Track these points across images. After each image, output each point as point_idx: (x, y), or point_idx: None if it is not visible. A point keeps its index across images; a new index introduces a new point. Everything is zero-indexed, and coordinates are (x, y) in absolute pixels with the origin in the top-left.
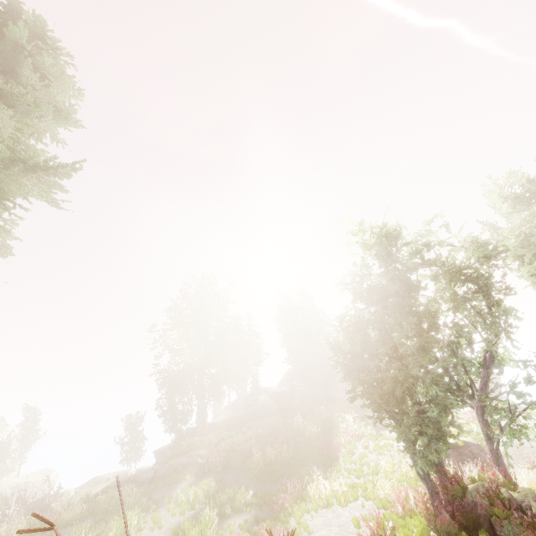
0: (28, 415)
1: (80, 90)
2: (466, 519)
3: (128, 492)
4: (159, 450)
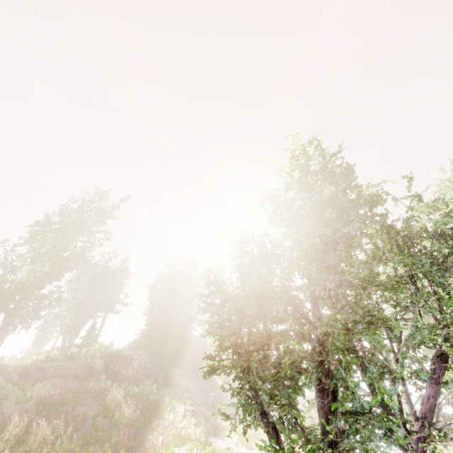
0: None
1: None
2: None
3: None
4: None
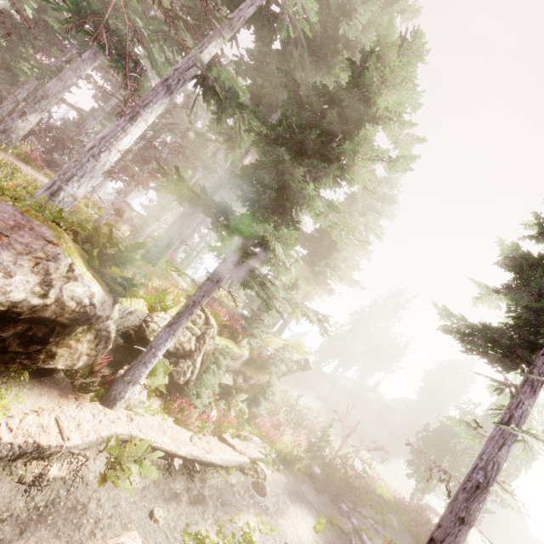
0: None
1: (395, 215)
2: (409, 514)
3: None
4: None
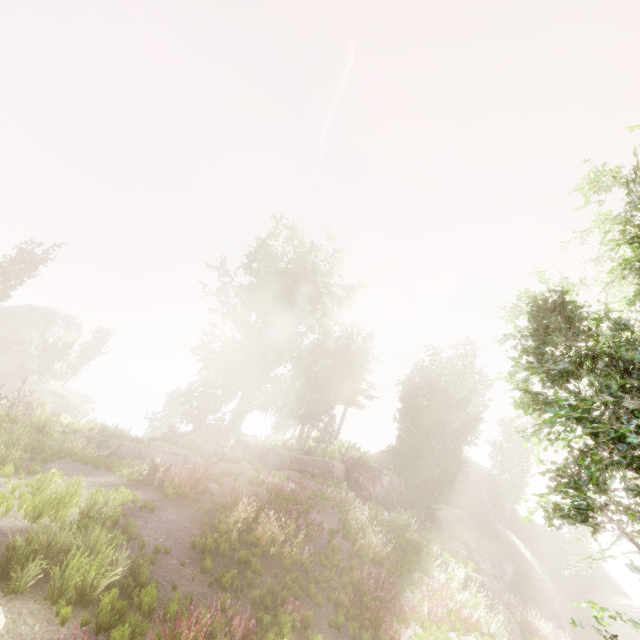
0: (99, 334)
1: None
2: None
3: (64, 444)
4: (170, 434)
